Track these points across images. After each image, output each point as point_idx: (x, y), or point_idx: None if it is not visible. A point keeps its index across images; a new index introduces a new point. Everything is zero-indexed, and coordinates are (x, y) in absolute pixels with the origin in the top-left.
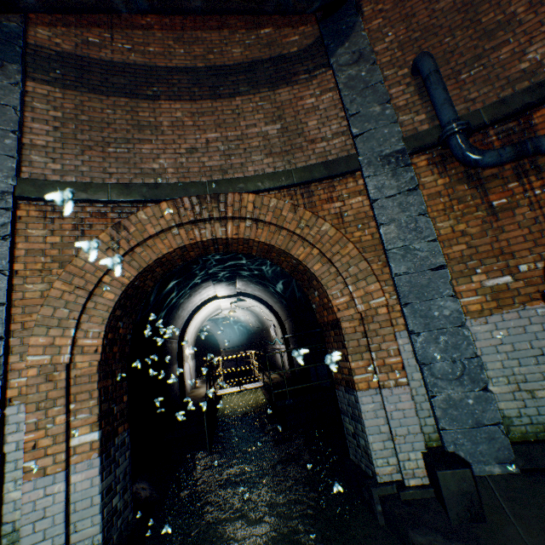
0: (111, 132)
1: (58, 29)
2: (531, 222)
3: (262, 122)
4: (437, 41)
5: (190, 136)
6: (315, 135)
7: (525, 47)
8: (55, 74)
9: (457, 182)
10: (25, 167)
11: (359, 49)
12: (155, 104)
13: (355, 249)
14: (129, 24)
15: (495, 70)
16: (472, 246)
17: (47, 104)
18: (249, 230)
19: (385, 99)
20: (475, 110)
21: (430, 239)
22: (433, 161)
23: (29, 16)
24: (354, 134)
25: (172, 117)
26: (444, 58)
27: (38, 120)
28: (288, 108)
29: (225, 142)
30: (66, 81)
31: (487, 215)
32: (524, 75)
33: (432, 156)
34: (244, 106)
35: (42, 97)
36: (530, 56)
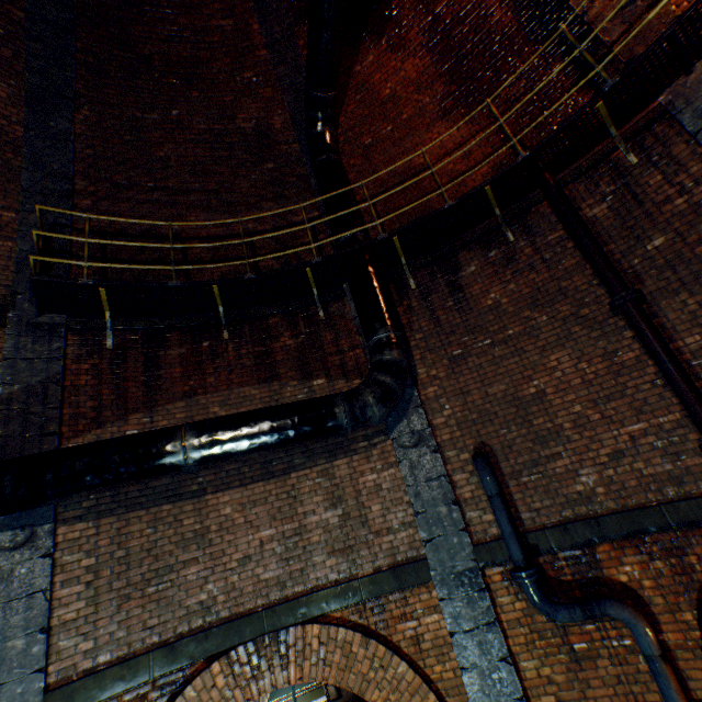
0: (152, 560)
1: (93, 432)
2: (615, 679)
3: (322, 505)
4: (494, 429)
5: (242, 538)
6: (381, 524)
7: (577, 466)
8: (89, 500)
9: (535, 609)
10: (51, 663)
11: (419, 429)
12: (201, 500)
13: (437, 700)
14: (171, 394)
15: (553, 482)
16: (560, 698)
17: (79, 550)
18: (315, 668)
19: (450, 497)
20: (541, 529)
21: (516, 696)
22: (508, 575)
23: (61, 430)
24: (423, 539)
25: (221, 516)
26: (503, 451)
27: (69, 580)
28: (348, 485)
29: (281, 540)
30: (101, 505)
31: (570, 659)
32: (580, 497)
33: (505, 568)
34: (301, 483)
35: (73, 543)
36: (583, 478)
